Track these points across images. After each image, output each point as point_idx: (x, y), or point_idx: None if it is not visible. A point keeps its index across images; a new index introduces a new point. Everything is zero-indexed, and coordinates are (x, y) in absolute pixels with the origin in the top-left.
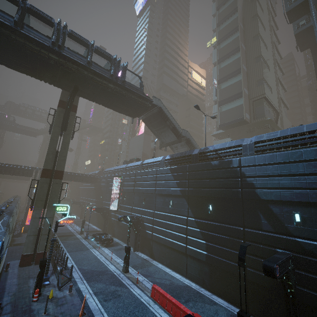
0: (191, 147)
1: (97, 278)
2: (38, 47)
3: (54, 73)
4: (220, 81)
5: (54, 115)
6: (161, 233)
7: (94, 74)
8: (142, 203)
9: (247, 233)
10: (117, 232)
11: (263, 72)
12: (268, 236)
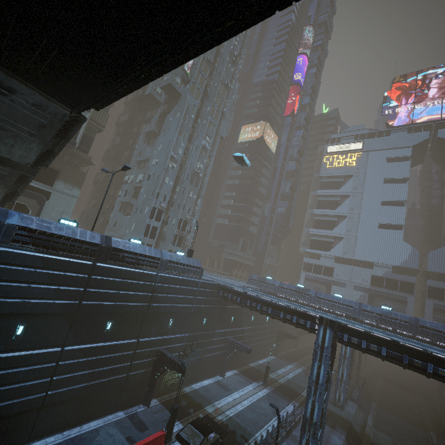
0: (21, 179)
1: None
2: None
3: None
4: None
5: None
6: None
7: None
8: None
9: (141, 342)
10: None
11: None
12: (154, 340)
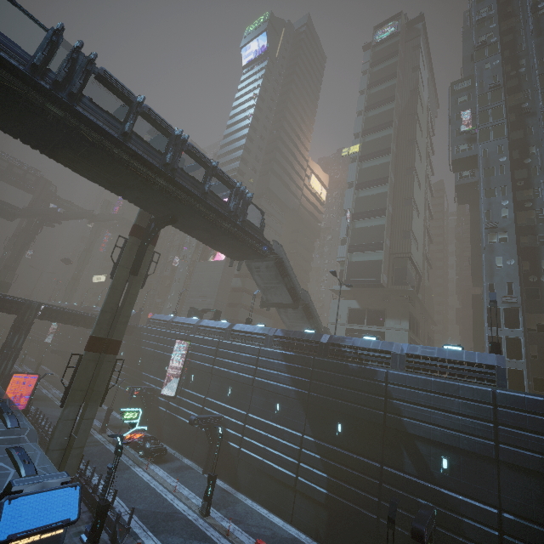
0: (309, 316)
1: (167, 526)
2: (145, 168)
3: (150, 196)
4: (356, 216)
5: (123, 248)
6: (256, 451)
7: (208, 207)
8: (226, 395)
9: (386, 472)
10: (169, 433)
11: (413, 221)
12: (411, 481)
